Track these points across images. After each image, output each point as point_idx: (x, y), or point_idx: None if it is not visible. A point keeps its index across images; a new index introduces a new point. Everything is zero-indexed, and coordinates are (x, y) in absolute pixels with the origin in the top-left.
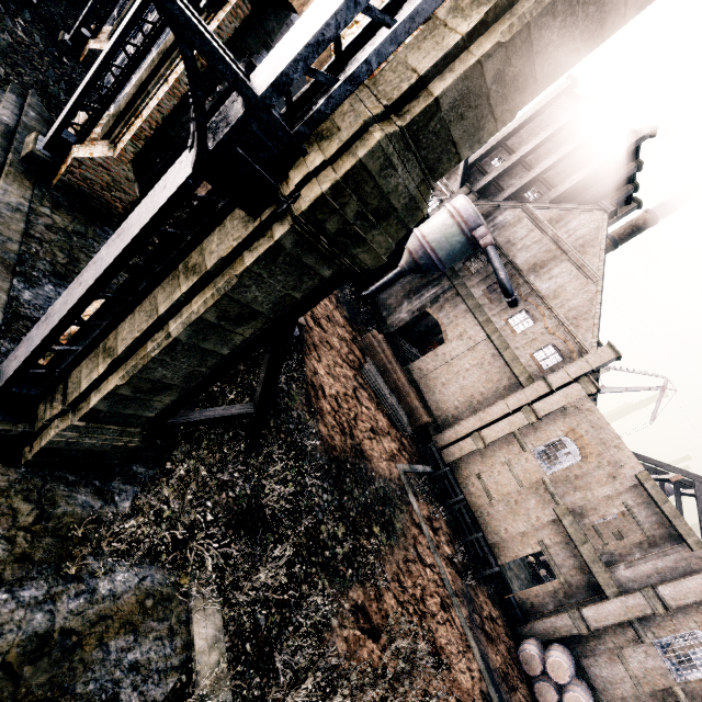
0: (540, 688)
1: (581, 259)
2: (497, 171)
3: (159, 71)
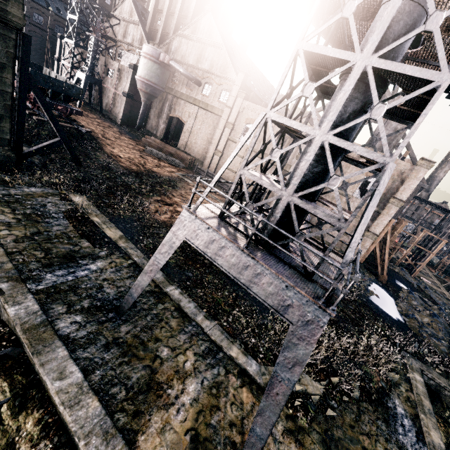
0: None
1: (212, 41)
2: (161, 26)
3: None
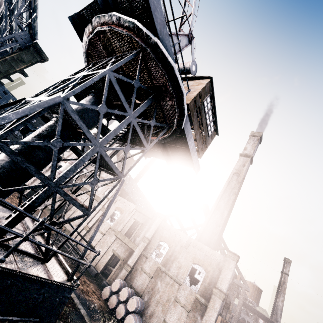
0: (110, 301)
1: None
2: None
3: None
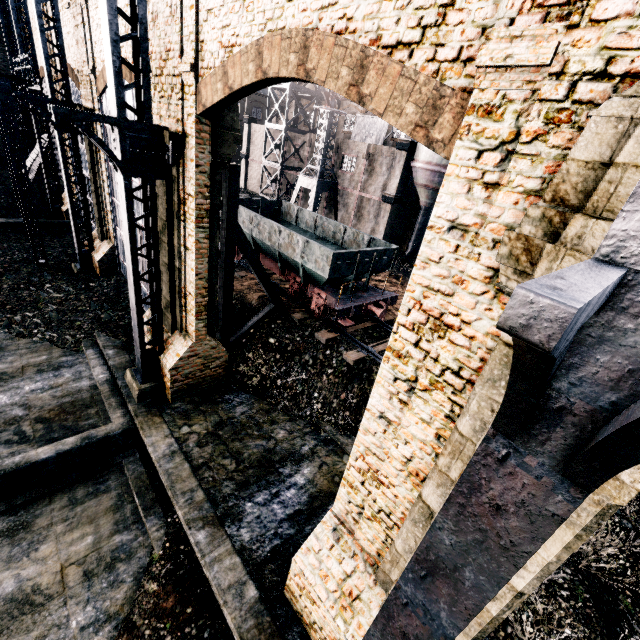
0: None
1: None
2: None
3: (173, 245)
